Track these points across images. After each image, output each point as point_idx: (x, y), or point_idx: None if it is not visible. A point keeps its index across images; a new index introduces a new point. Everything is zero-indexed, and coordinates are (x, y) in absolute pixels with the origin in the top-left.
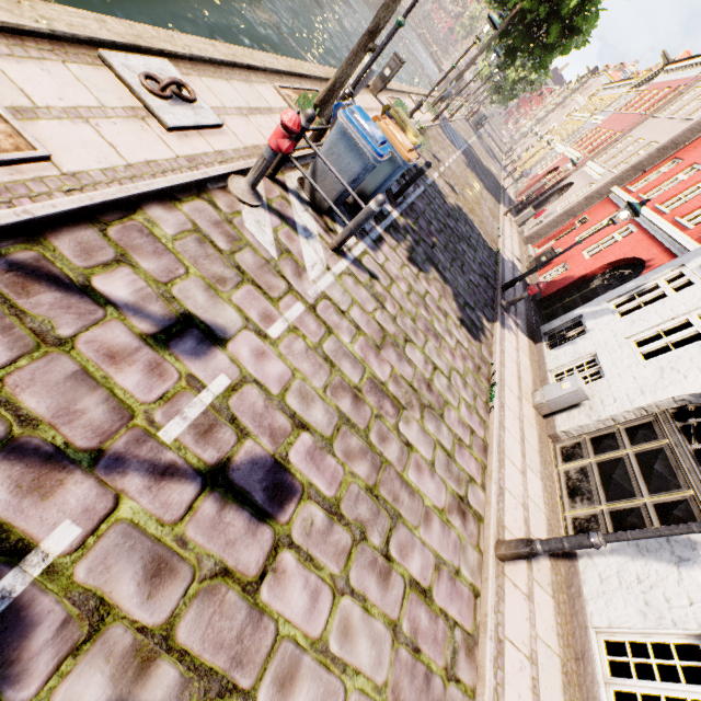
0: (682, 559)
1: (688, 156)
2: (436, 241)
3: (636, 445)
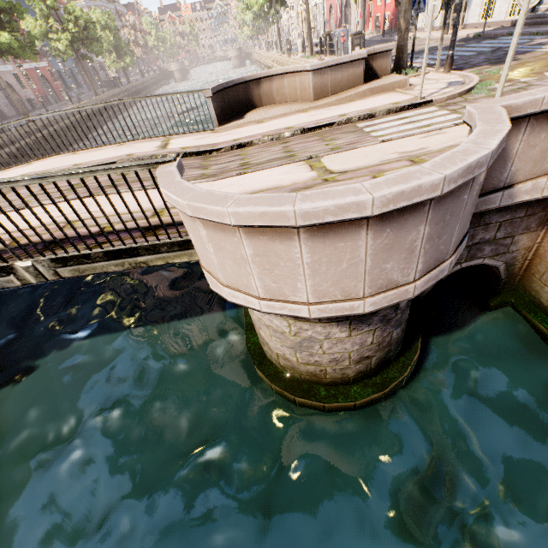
0: None
1: None
2: None
3: None
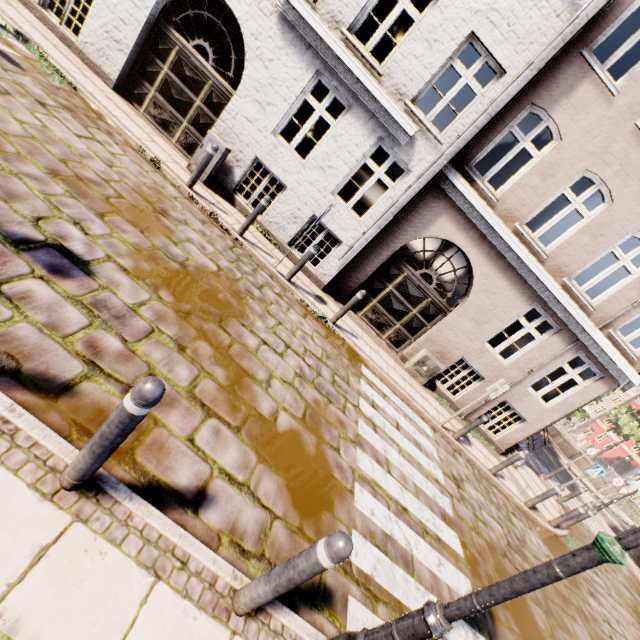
0: None
1: None
2: None
3: None
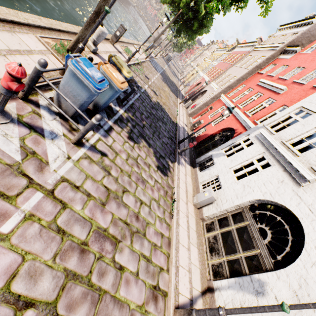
0: (258, 292)
1: (247, 84)
2: (145, 123)
3: (236, 224)
